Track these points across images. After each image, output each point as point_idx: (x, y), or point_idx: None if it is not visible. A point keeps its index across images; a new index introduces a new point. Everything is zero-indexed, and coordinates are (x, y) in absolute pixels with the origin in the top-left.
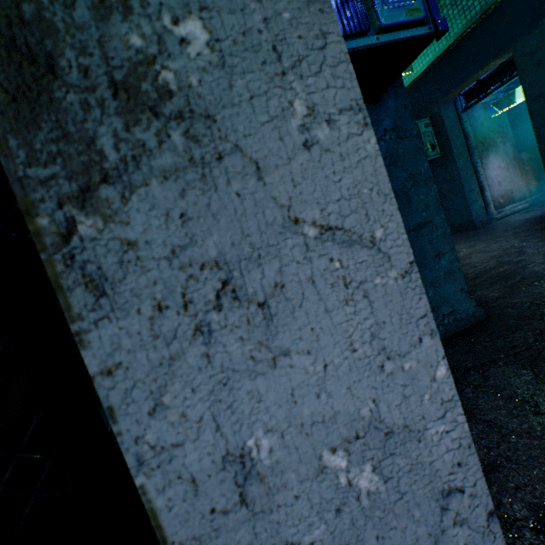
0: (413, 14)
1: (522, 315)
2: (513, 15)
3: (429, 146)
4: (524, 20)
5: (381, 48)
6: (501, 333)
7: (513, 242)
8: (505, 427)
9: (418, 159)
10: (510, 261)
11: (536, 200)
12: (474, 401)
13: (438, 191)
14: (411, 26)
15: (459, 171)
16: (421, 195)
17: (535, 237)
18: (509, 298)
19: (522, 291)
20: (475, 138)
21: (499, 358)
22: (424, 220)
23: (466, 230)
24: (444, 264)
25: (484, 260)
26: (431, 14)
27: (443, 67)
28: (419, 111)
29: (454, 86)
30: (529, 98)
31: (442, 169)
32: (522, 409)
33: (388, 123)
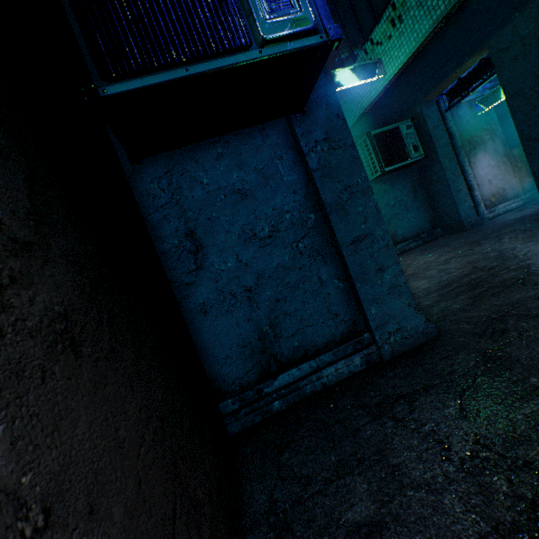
0: (300, 24)
1: (474, 332)
2: (485, 12)
3: (412, 148)
4: (497, 16)
5: (269, 61)
6: (446, 353)
7: (495, 245)
8: (408, 475)
9: (354, 169)
10: (485, 266)
11: (531, 197)
12: (390, 439)
13: (426, 192)
14: (300, 37)
15: (445, 171)
16: (359, 206)
17: (517, 239)
18: (469, 311)
19: (483, 303)
20: (461, 137)
21: (434, 384)
22: (363, 233)
23: (456, 231)
24: (387, 278)
25: (461, 265)
26: (322, 23)
27: (421, 68)
28: (402, 112)
29: (433, 86)
30: (508, 94)
31: (428, 170)
32: (433, 452)
33: (319, 134)
